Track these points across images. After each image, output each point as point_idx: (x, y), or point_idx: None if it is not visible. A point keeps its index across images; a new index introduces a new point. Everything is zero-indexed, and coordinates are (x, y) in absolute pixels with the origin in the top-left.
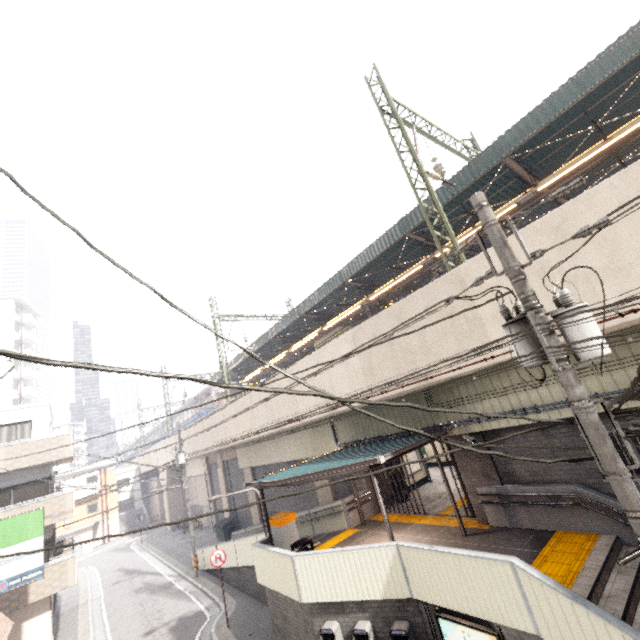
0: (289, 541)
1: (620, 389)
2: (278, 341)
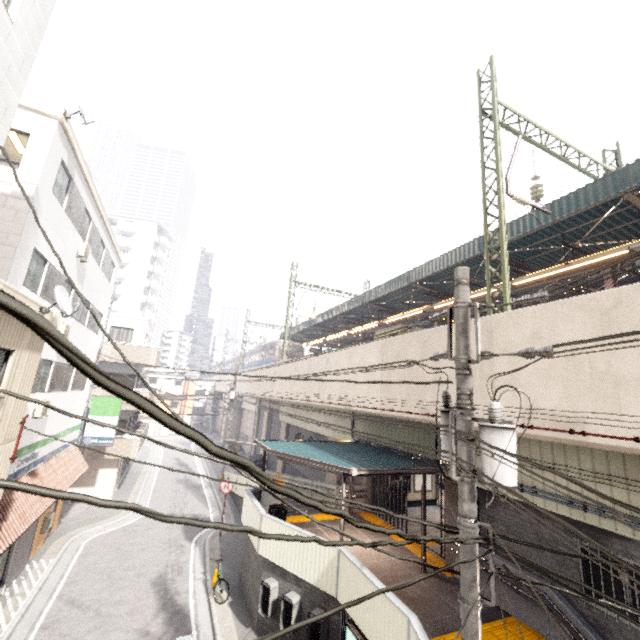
0: (272, 501)
1: (632, 515)
2: (343, 319)
